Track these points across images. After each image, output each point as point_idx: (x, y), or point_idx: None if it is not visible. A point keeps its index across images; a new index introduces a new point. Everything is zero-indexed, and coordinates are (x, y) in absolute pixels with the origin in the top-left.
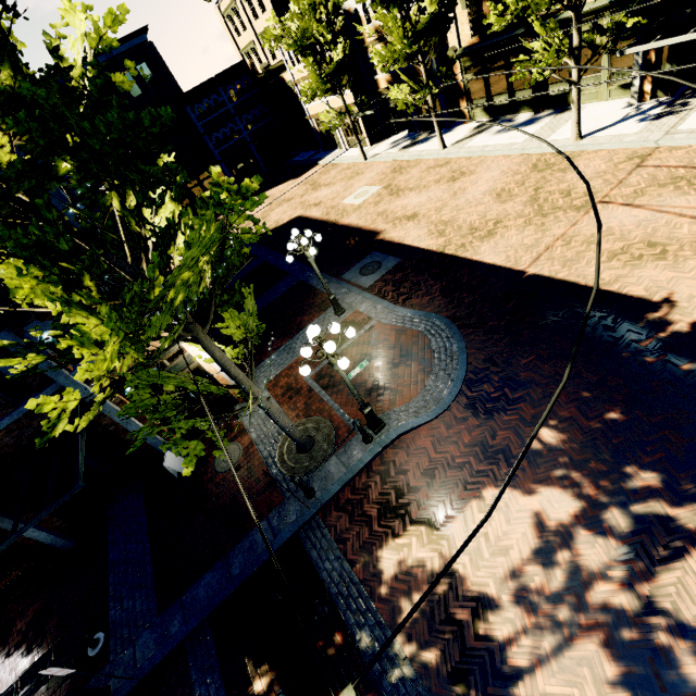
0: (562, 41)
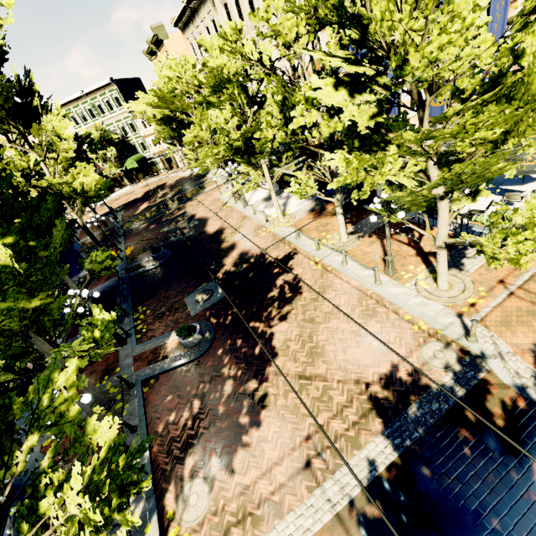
0: None
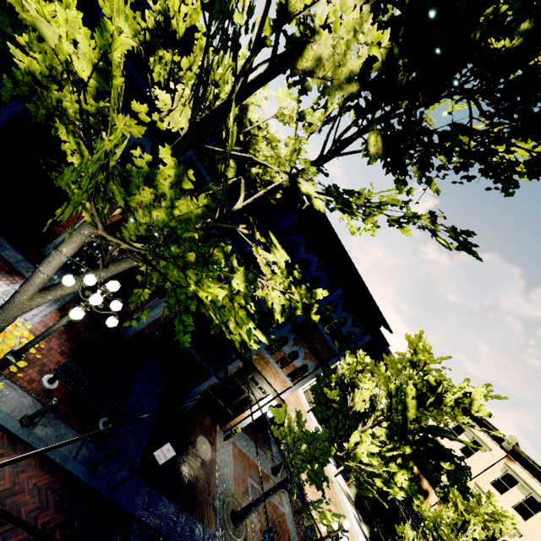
0: None
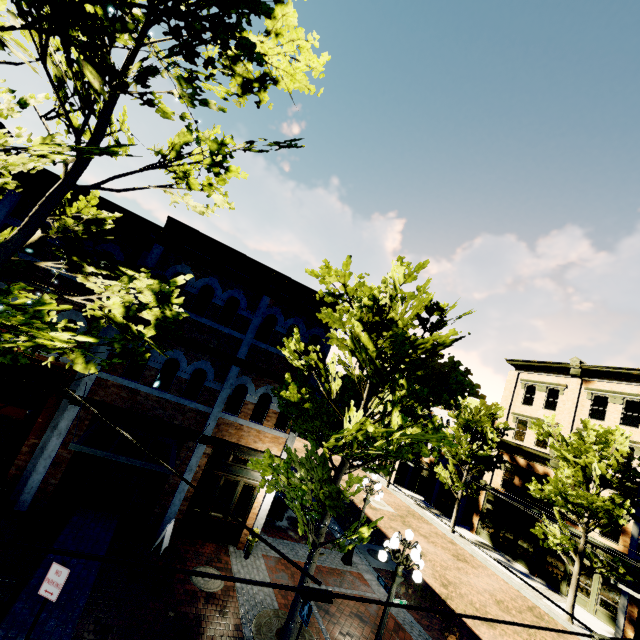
0: (570, 539)
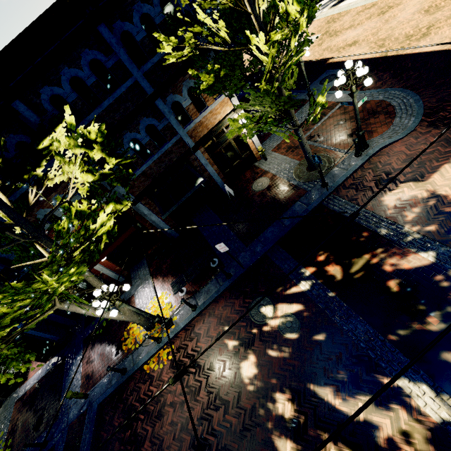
0: None
